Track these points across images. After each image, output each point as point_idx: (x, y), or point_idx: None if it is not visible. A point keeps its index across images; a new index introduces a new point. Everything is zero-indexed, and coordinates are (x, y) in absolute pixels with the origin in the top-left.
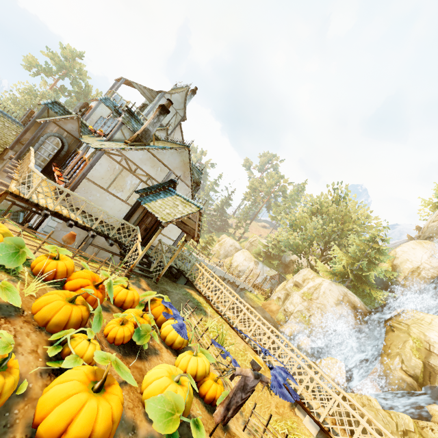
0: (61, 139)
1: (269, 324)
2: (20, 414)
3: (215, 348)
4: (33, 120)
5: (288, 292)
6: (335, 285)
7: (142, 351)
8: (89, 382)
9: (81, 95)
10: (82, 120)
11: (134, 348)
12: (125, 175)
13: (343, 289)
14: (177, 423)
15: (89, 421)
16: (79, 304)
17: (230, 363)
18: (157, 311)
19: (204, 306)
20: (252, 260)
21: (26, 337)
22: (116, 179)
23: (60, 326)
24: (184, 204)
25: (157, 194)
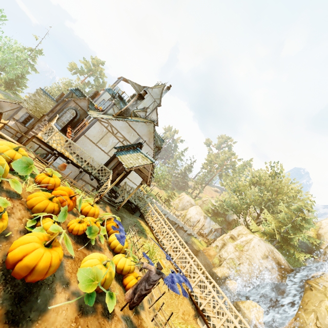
0: (76, 111)
1: (193, 255)
2: (2, 247)
3: (145, 259)
4: (63, 99)
5: (225, 242)
6: (263, 242)
7: (90, 245)
8: (44, 240)
9: (99, 87)
10: (92, 101)
11: (85, 241)
12: (109, 136)
13: (270, 246)
14: (95, 287)
15: (36, 258)
16: (54, 202)
17: None
18: (110, 226)
19: (147, 232)
20: (202, 214)
21: (18, 210)
22: (102, 138)
23: (39, 210)
24: (143, 158)
25: (128, 150)
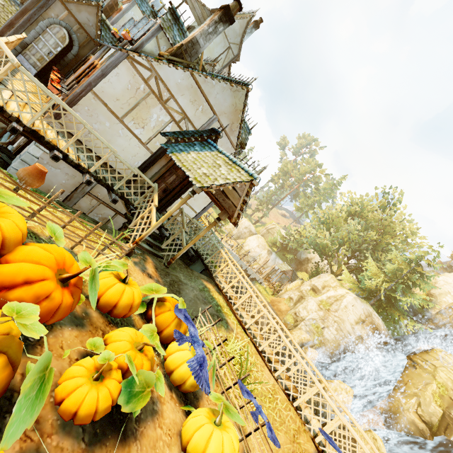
0: (70, 33)
1: (304, 353)
2: None
3: (241, 393)
4: None
5: (303, 295)
6: (360, 302)
7: (129, 416)
8: None
9: None
10: (105, 19)
11: (116, 412)
12: (151, 104)
13: (368, 308)
14: None
15: None
16: None
17: (262, 426)
18: (164, 320)
19: (225, 313)
20: (265, 248)
21: None
22: (136, 106)
23: None
24: (229, 166)
25: (190, 143)
